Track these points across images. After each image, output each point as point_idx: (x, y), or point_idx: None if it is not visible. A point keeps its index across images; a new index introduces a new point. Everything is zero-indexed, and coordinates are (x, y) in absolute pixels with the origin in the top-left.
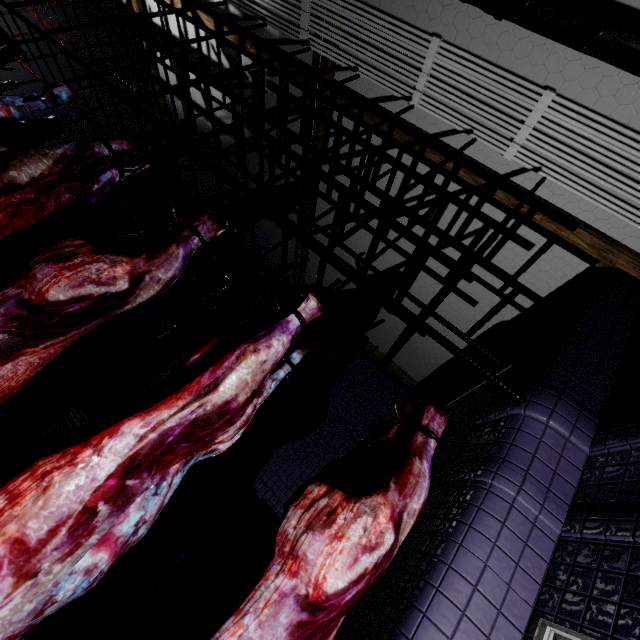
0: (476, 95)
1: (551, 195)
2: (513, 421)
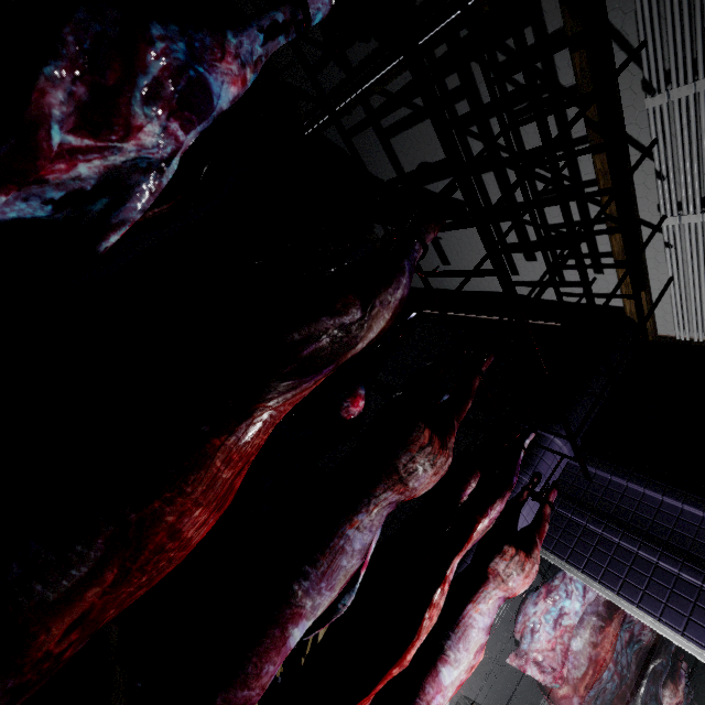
0: (704, 157)
1: (653, 257)
2: (544, 441)
